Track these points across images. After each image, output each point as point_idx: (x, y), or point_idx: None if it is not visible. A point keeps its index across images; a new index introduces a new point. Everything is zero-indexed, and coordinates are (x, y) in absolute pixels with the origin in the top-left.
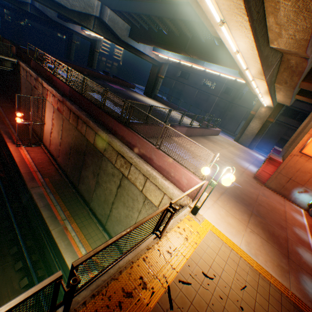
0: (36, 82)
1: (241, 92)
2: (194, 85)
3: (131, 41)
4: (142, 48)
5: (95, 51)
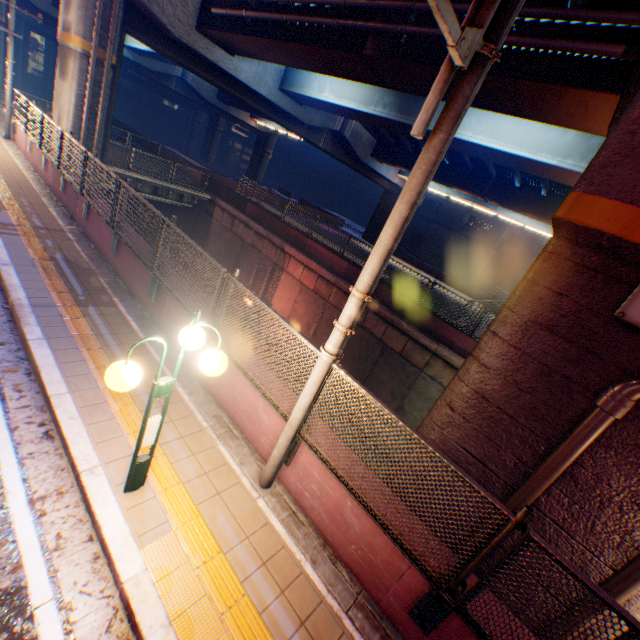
0: (260, 240)
1: (538, 244)
2: (449, 224)
3: (372, 162)
4: (384, 171)
5: (265, 153)
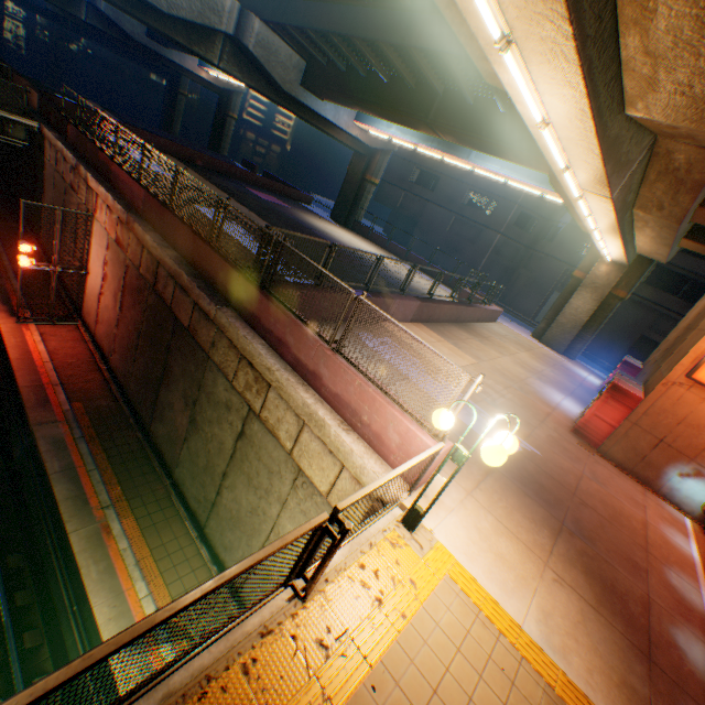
0: (76, 176)
1: (555, 225)
2: (448, 203)
3: (307, 96)
4: (330, 114)
5: (228, 117)
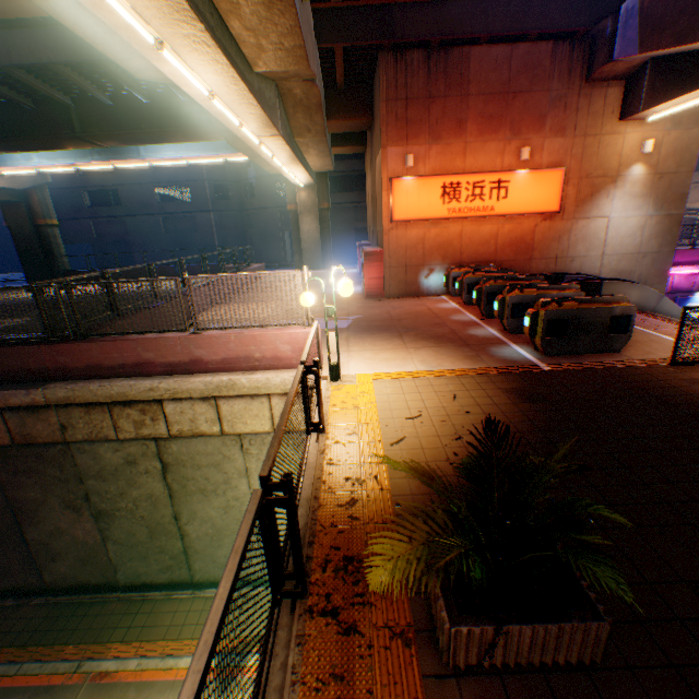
0: None
1: (248, 183)
2: (146, 209)
3: None
4: None
5: None
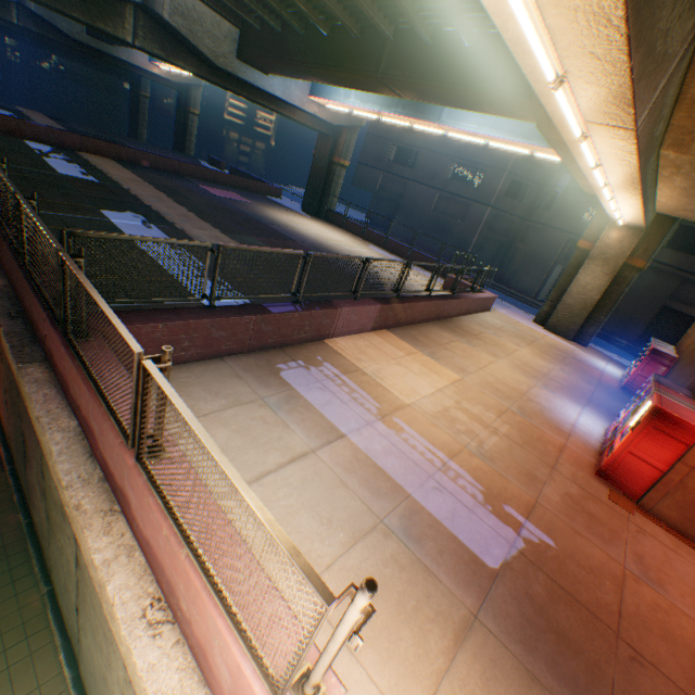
0: None
1: (551, 191)
2: (430, 179)
3: (247, 70)
4: (279, 90)
5: (189, 113)
